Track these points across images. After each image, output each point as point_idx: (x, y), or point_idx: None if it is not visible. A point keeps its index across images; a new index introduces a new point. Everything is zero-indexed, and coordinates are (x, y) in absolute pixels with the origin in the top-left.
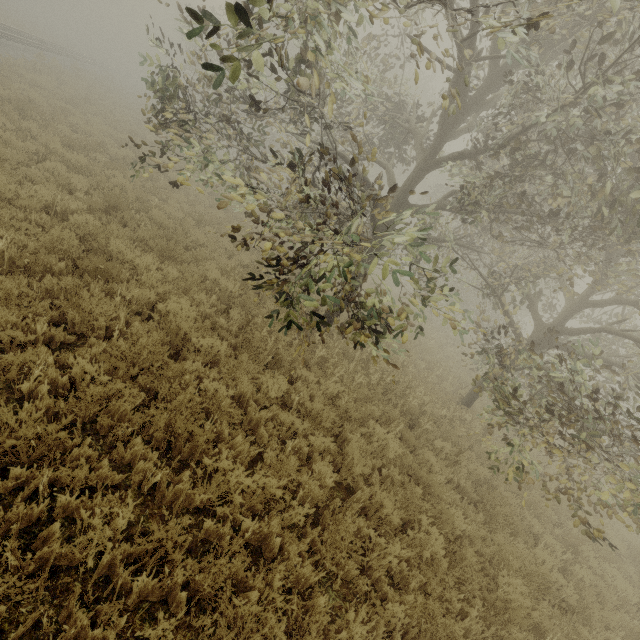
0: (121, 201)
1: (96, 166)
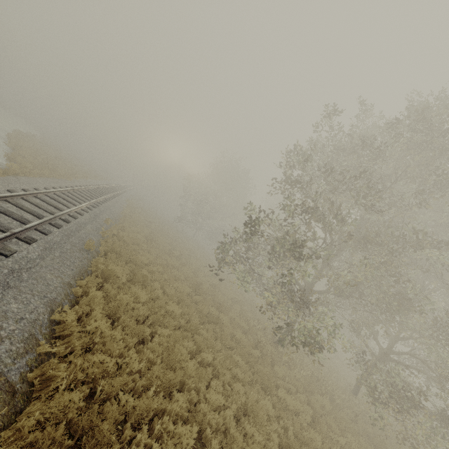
0: (199, 285)
1: (178, 265)
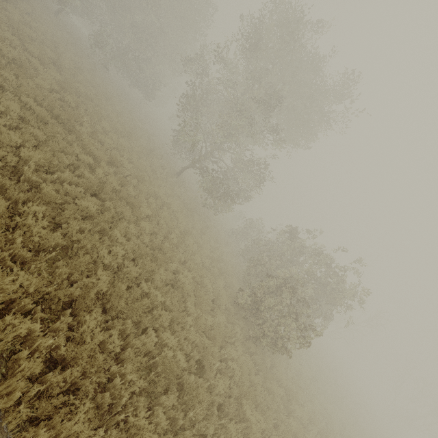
0: None
1: None
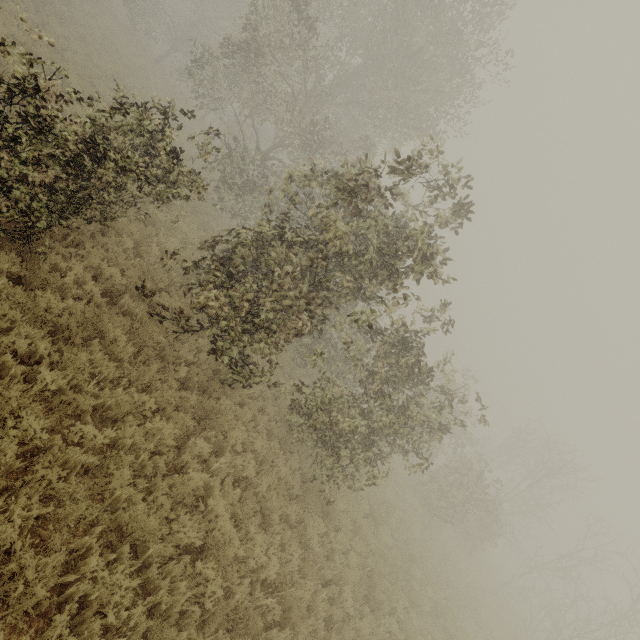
0: None
1: None
